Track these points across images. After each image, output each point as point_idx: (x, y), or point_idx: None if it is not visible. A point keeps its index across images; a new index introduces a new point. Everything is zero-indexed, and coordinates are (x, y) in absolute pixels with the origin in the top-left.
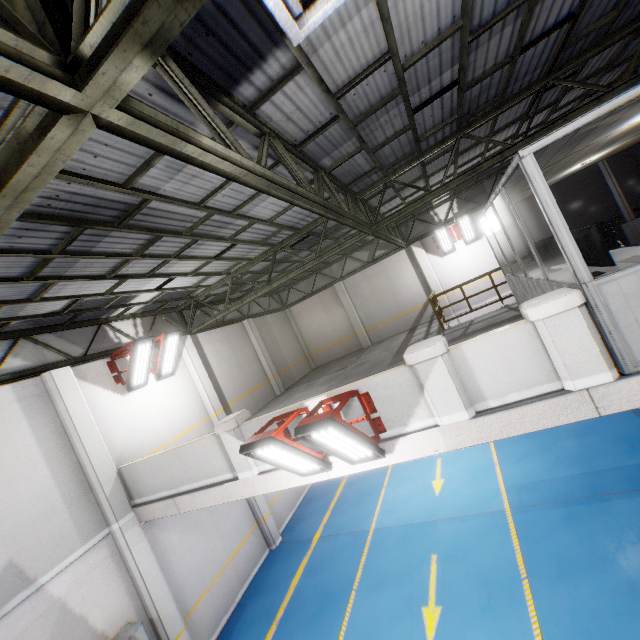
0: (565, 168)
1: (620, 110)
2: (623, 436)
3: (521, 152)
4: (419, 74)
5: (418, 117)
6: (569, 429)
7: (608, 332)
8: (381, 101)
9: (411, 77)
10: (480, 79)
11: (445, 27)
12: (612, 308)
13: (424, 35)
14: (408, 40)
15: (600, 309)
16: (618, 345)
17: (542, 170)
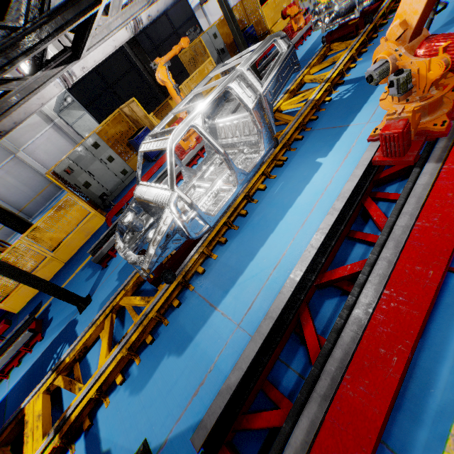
0: None
1: None
2: None
3: None
4: None
5: None
6: None
7: None
8: None
9: None
10: None
11: None
12: None
13: None
14: None
15: None
16: None
17: None
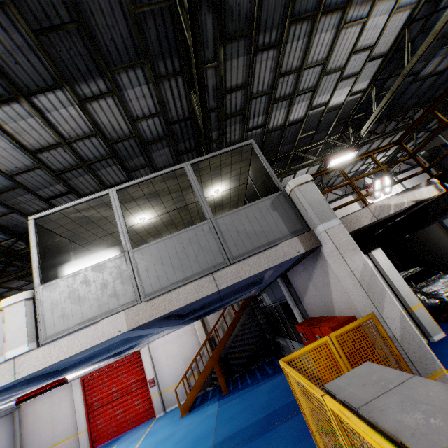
0: (144, 243)
1: (88, 210)
2: (197, 436)
3: (30, 217)
4: (32, 181)
5: (58, 204)
6: (177, 437)
7: (40, 317)
8: (8, 188)
9: (26, 181)
10: (90, 194)
11: (30, 164)
12: (45, 302)
13: (15, 164)
14: (3, 163)
15: (39, 302)
16: (41, 326)
17: (104, 238)
